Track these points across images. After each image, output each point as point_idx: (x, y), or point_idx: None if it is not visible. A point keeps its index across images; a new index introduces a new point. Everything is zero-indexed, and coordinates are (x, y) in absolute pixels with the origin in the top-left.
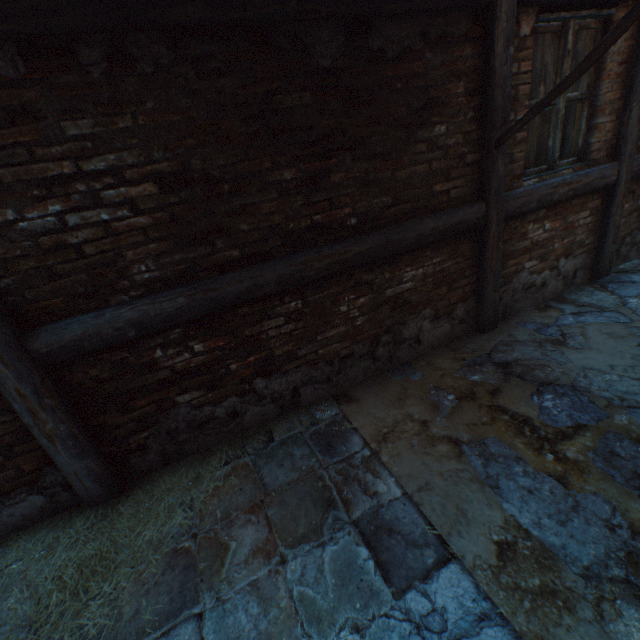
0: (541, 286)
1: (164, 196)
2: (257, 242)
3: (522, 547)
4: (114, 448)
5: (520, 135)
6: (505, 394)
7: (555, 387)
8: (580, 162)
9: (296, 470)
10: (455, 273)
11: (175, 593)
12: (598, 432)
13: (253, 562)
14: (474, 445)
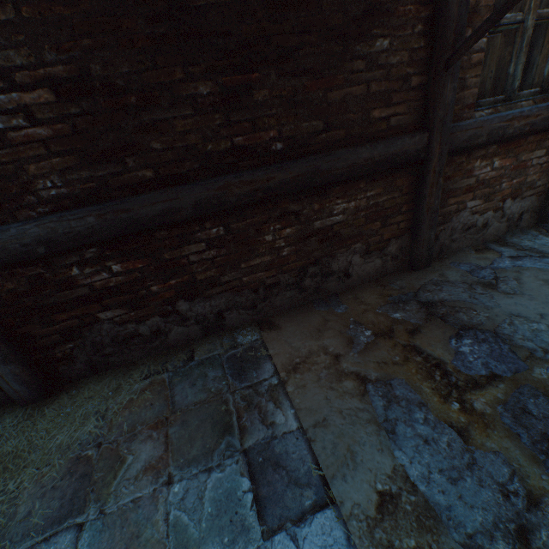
0: (482, 227)
1: (63, 105)
2: (172, 163)
3: (405, 501)
4: (41, 356)
5: (476, 56)
6: (423, 335)
7: (476, 332)
8: (543, 94)
9: (205, 391)
10: (390, 208)
11: (66, 500)
12: (513, 384)
13: (142, 479)
14: (380, 385)
